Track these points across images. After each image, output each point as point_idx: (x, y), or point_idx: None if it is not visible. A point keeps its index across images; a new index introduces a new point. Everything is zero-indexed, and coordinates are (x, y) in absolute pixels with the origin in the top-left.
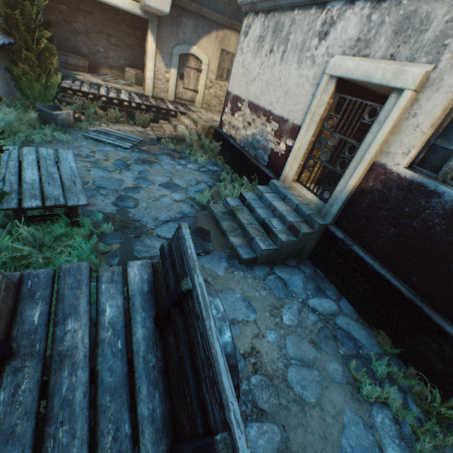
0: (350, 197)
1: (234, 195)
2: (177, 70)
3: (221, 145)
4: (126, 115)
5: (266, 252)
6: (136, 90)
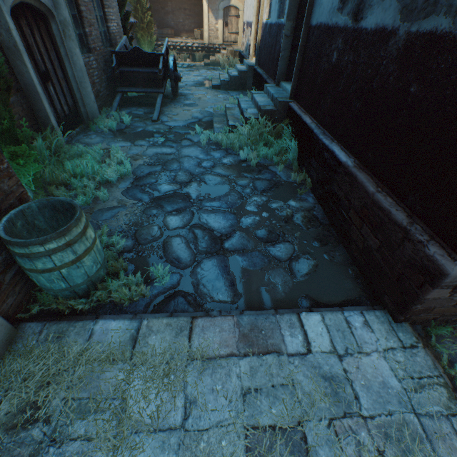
0: (259, 47)
1: (225, 72)
2: (222, 20)
3: (240, 60)
4: (191, 57)
5: (223, 83)
6: (199, 41)
